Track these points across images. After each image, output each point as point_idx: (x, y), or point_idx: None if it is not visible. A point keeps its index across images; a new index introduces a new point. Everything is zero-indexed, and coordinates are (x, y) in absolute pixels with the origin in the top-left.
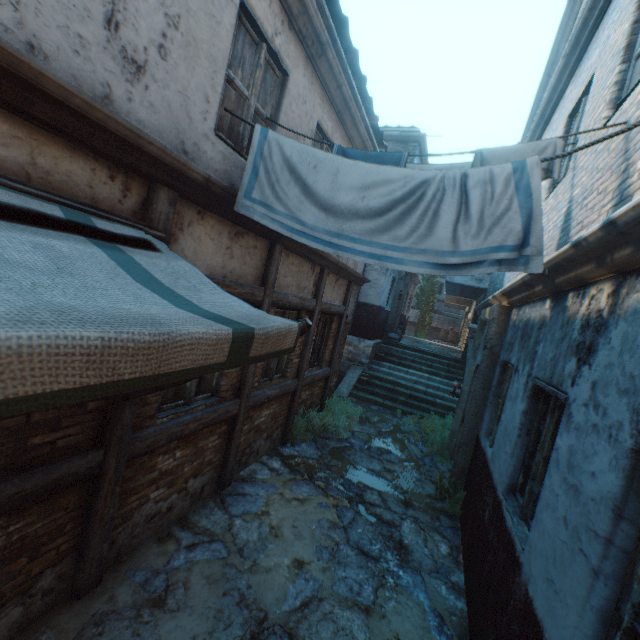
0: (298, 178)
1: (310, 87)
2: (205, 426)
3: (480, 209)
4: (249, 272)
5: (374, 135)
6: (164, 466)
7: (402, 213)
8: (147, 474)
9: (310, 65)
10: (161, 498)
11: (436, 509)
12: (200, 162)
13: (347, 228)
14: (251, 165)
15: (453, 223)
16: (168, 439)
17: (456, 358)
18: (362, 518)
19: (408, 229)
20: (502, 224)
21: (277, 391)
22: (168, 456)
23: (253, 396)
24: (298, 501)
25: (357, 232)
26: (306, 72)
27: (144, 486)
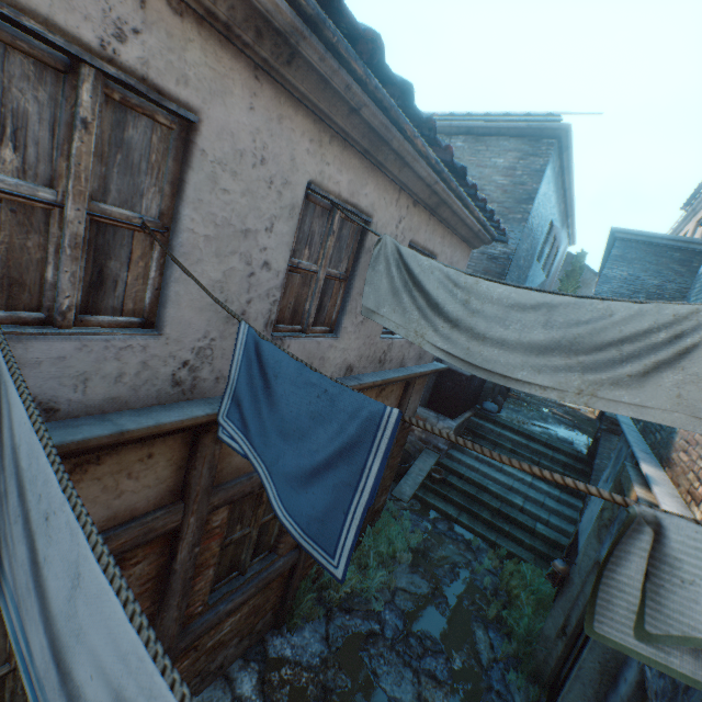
0: (27, 520)
1: (276, 125)
2: None
3: None
4: (138, 497)
5: (450, 172)
6: None
7: None
8: None
9: (269, 80)
10: None
11: None
12: None
13: None
14: None
15: None
16: None
17: (578, 455)
18: None
19: None
20: None
21: (250, 591)
22: None
23: (188, 634)
24: None
25: None
26: (258, 98)
27: None
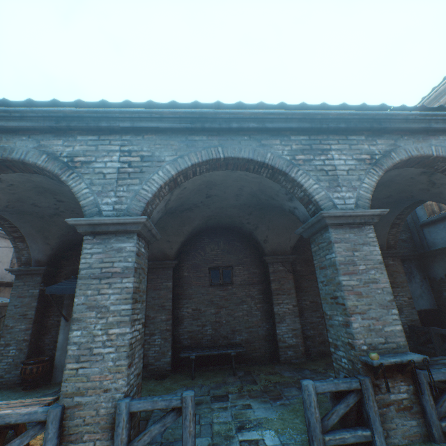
0: None
1: None
2: None
3: None
4: None
5: None
6: None
7: None
8: None
9: None
10: None
11: None
12: (5, 279)
13: None
14: None
15: None
16: None
17: None
18: None
19: None
20: None
21: None
22: None
23: None
24: None
25: None
26: None
27: None
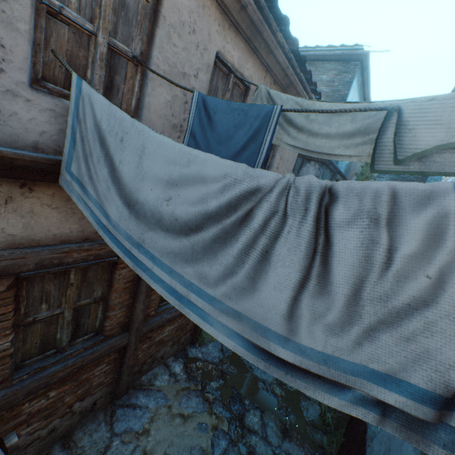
0: (106, 153)
1: (201, 11)
2: (82, 367)
3: (354, 276)
4: None
5: (296, 61)
6: (34, 408)
7: (216, 239)
8: (10, 421)
9: None
10: (37, 429)
11: (313, 443)
12: (8, 127)
13: (150, 240)
14: (70, 128)
15: (296, 286)
16: (27, 394)
17: None
18: (234, 450)
19: (223, 270)
20: (401, 328)
21: (179, 311)
22: (38, 399)
23: (147, 325)
24: (181, 418)
25: (160, 250)
26: None
27: (9, 430)
